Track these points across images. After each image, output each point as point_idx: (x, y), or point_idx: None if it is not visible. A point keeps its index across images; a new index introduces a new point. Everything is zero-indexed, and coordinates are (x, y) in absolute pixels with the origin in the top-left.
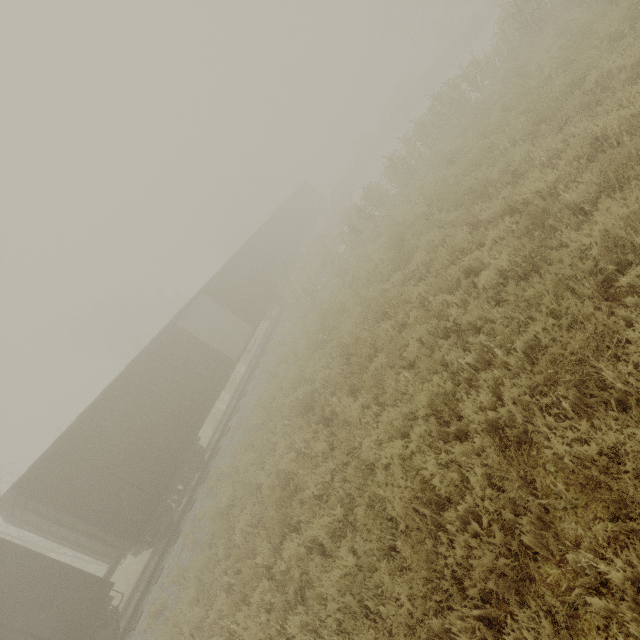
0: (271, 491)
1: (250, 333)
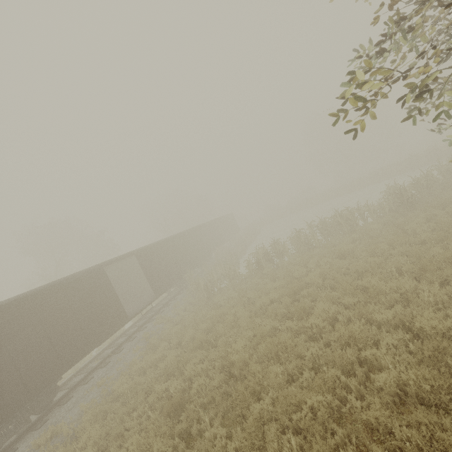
0: None
1: (150, 299)
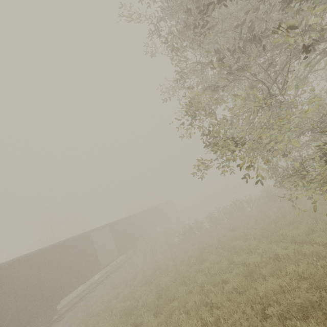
0: None
1: (115, 257)
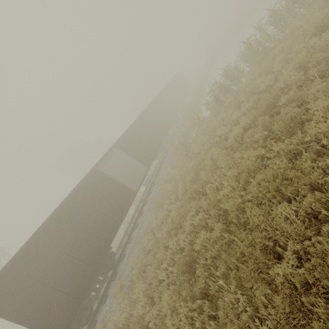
0: None
1: (145, 171)
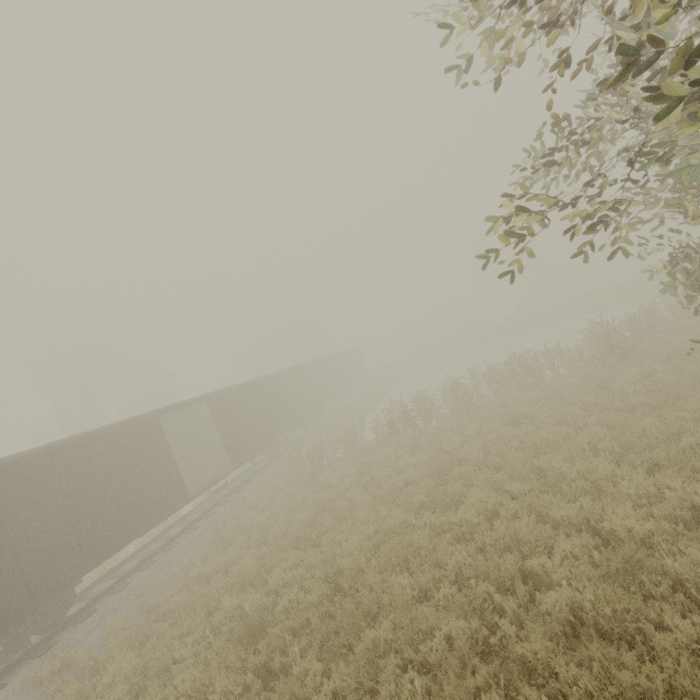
0: None
1: (225, 470)
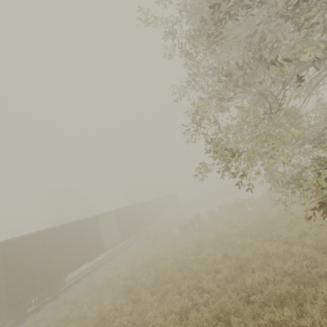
0: (91, 320)
1: (118, 241)
